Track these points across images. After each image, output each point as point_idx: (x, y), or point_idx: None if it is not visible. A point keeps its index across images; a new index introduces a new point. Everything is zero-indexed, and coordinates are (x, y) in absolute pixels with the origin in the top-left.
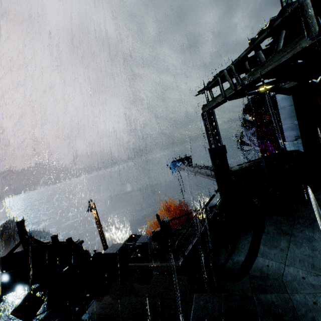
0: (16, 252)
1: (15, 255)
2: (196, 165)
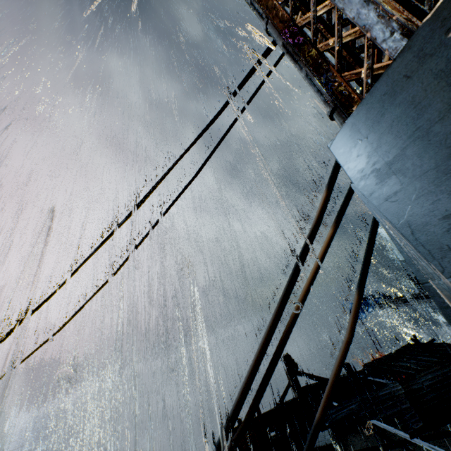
0: (288, 400)
1: (288, 404)
2: (411, 295)
